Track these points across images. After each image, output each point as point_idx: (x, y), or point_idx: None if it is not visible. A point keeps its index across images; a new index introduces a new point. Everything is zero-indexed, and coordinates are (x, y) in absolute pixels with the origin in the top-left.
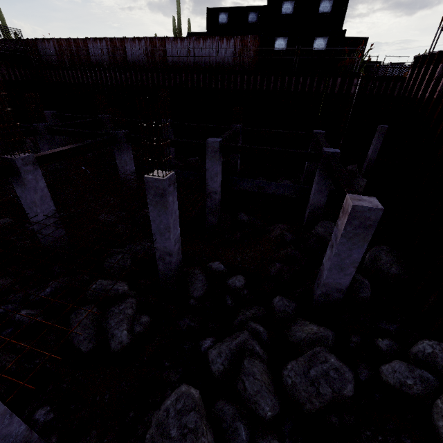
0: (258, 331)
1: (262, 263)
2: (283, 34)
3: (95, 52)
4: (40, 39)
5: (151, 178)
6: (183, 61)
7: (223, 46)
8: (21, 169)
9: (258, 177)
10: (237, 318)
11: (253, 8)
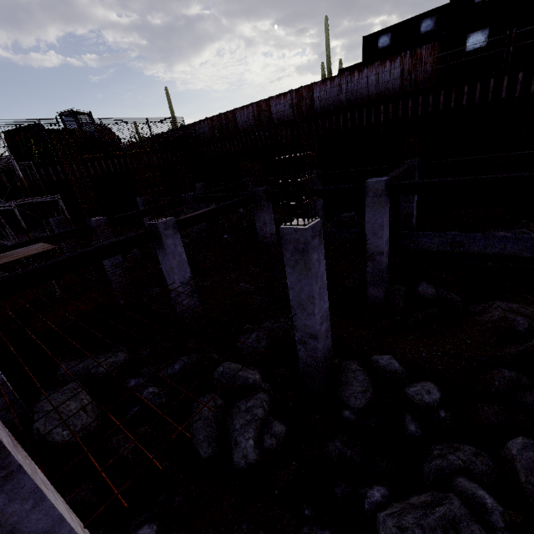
0: (481, 503)
1: (471, 366)
2: (480, 26)
3: (242, 121)
4: (197, 122)
5: (288, 229)
6: (333, 103)
7: (386, 71)
8: (162, 234)
9: (448, 231)
10: (429, 460)
11: (428, 14)
